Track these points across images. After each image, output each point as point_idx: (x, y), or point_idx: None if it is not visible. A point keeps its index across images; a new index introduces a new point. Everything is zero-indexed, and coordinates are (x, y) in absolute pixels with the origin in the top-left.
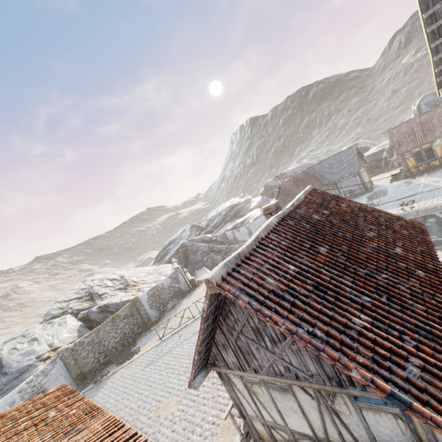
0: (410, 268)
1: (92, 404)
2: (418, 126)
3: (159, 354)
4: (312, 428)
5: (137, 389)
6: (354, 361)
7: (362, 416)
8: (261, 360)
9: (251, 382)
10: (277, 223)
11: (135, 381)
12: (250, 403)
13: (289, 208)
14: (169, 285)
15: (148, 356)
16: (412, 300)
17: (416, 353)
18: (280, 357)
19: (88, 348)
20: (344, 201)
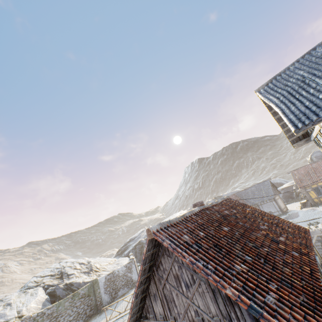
0: (288, 249)
1: None
2: (311, 170)
3: None
4: None
5: None
6: (230, 285)
7: None
8: (179, 307)
9: None
10: (199, 211)
11: None
12: None
13: (208, 205)
14: (123, 273)
15: None
16: (283, 266)
17: (275, 291)
18: (192, 301)
19: (46, 320)
20: (249, 207)
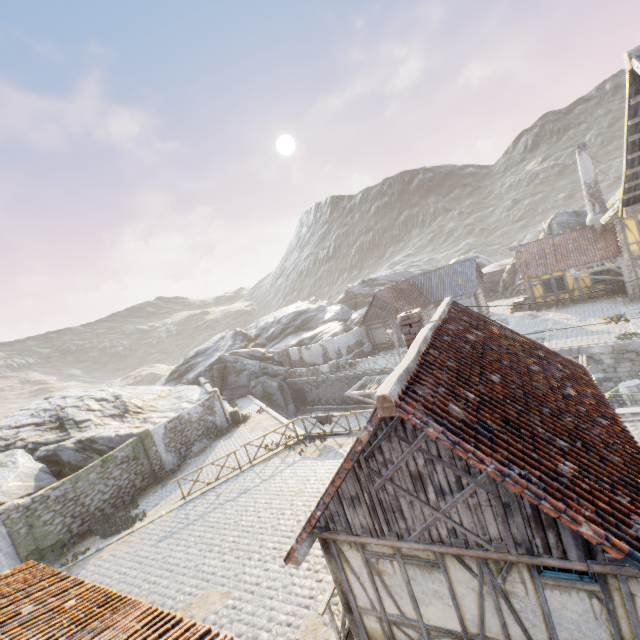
0: (590, 414)
1: (105, 591)
2: (550, 249)
3: (184, 522)
4: (462, 620)
5: (146, 575)
6: (579, 514)
7: (545, 597)
8: (412, 521)
9: (378, 556)
10: (433, 337)
11: (141, 563)
12: (366, 588)
13: (438, 321)
14: (199, 417)
15: (163, 525)
16: (606, 451)
17: (634, 510)
18: (446, 515)
19: (54, 507)
20: (492, 323)
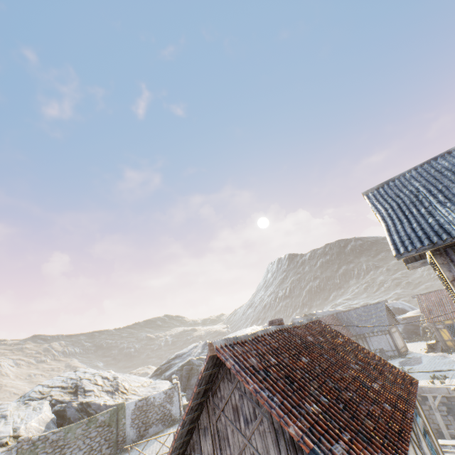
0: (379, 400)
1: None
2: (446, 298)
3: None
4: None
5: None
6: (295, 424)
7: None
8: (233, 447)
9: None
10: (275, 331)
11: None
12: None
13: (288, 325)
14: (161, 402)
15: None
16: (366, 417)
17: (347, 442)
18: (249, 441)
19: (48, 449)
20: (343, 337)
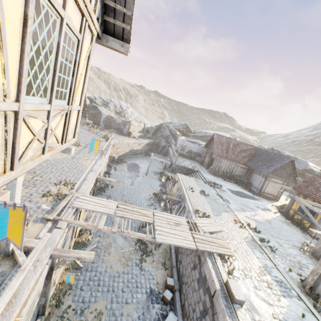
0: None
1: None
2: None
3: None
4: None
5: None
6: None
7: None
8: None
9: None
10: None
11: None
12: None
13: None
14: (119, 123)
15: None
16: None
17: None
18: None
19: None
20: None
